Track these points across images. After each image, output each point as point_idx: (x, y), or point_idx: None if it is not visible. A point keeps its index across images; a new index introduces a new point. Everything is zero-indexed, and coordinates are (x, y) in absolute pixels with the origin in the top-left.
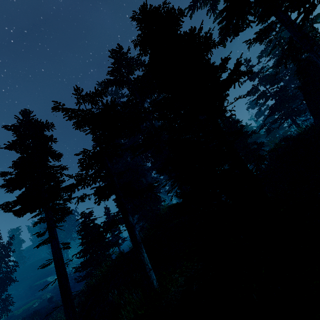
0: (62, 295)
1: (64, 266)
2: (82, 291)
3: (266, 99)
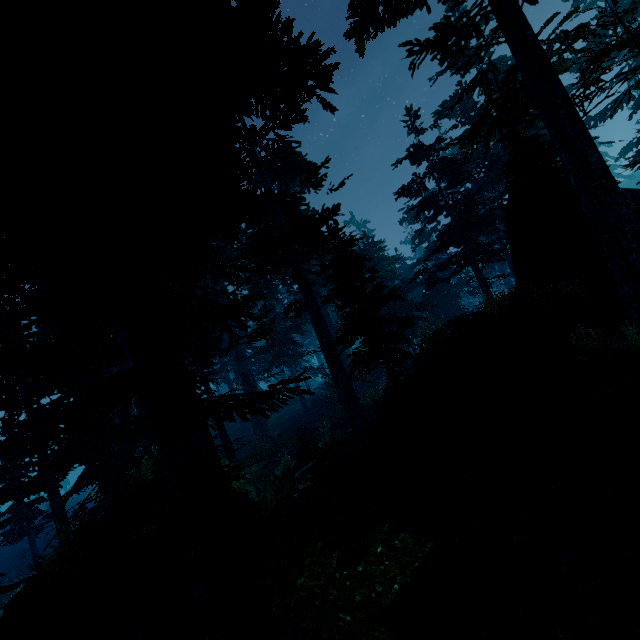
0: None
1: None
2: None
3: (435, 213)
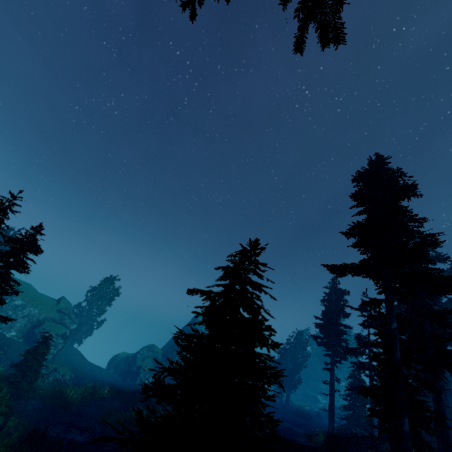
0: (329, 405)
1: (334, 391)
2: (341, 419)
3: None
